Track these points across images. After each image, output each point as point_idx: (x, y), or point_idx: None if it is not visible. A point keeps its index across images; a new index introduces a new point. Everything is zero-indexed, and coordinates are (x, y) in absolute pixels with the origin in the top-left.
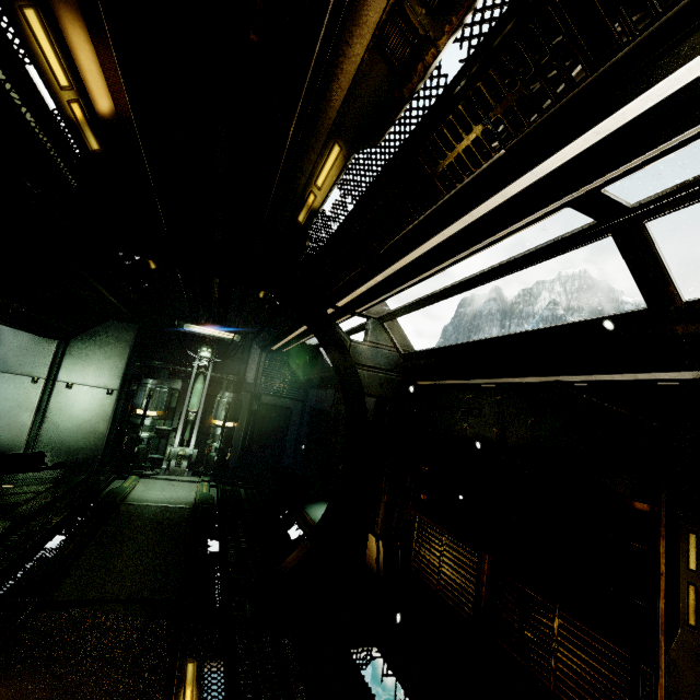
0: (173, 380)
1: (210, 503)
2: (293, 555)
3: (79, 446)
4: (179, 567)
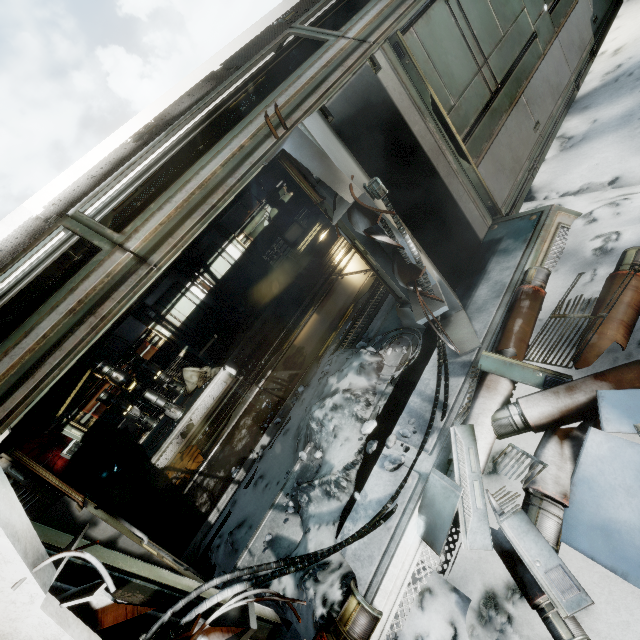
0: None
1: None
2: None
3: None
4: None
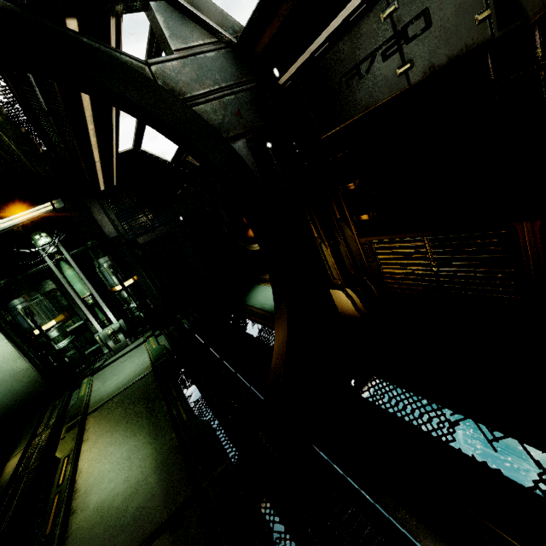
0: (40, 285)
1: (165, 355)
2: (274, 364)
3: (18, 392)
4: (174, 448)
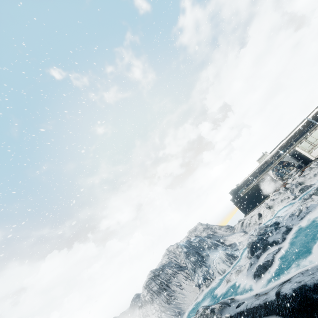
0: None
1: None
2: None
3: None
4: None
